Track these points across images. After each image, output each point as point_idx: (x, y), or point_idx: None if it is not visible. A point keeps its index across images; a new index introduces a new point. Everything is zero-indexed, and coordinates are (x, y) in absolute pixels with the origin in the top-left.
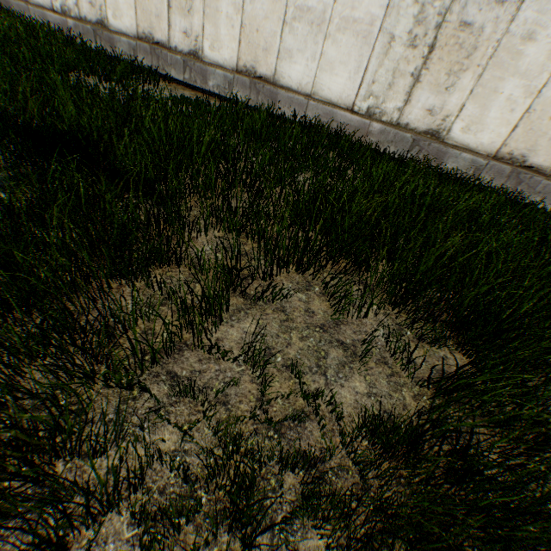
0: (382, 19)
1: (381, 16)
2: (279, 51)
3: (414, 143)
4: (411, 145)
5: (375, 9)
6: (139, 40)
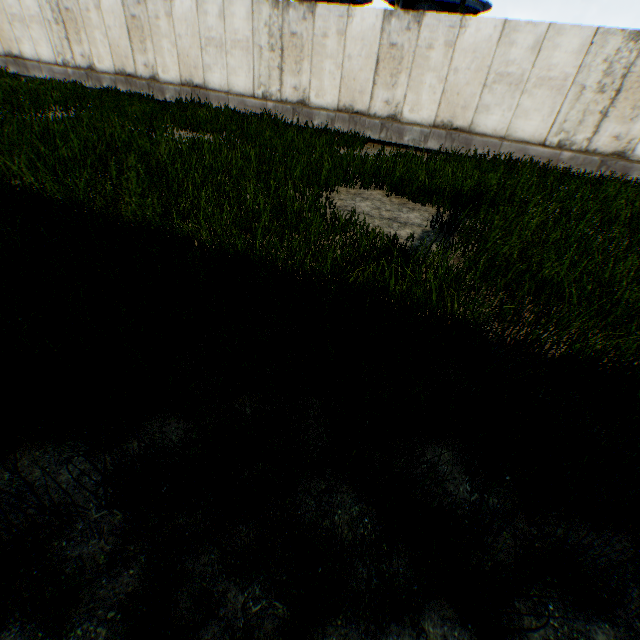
0: (574, 75)
1: (573, 74)
2: (477, 107)
3: (601, 163)
4: (598, 165)
5: (568, 69)
6: (338, 112)
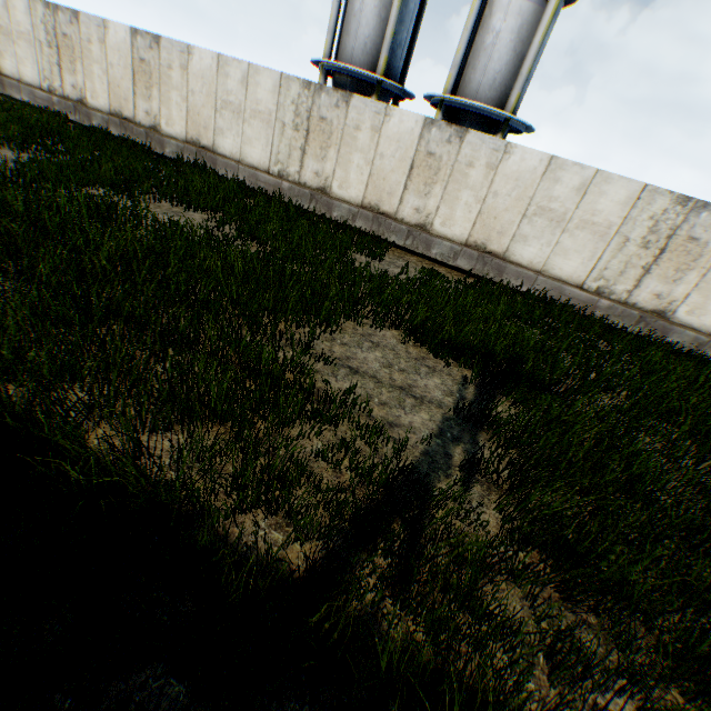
0: (618, 225)
1: (618, 223)
2: (514, 234)
3: (640, 319)
4: (637, 320)
5: (613, 217)
6: (362, 208)
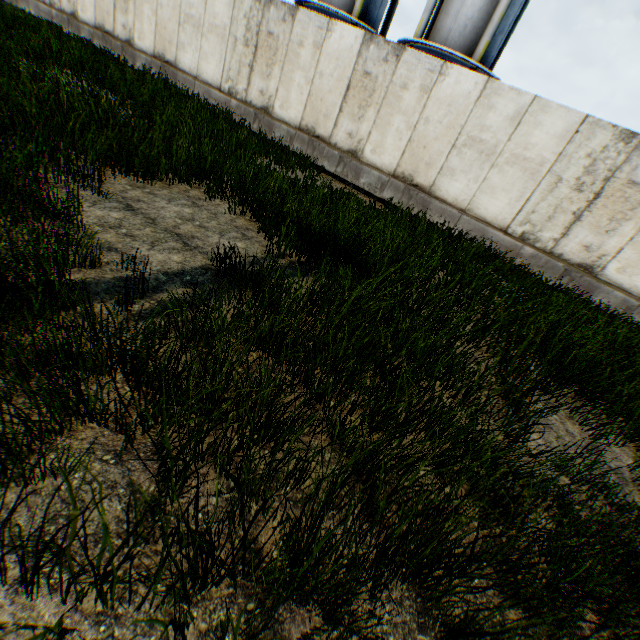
0: (552, 162)
1: (552, 160)
2: (442, 167)
3: (565, 272)
4: (562, 273)
5: (547, 153)
6: (300, 131)
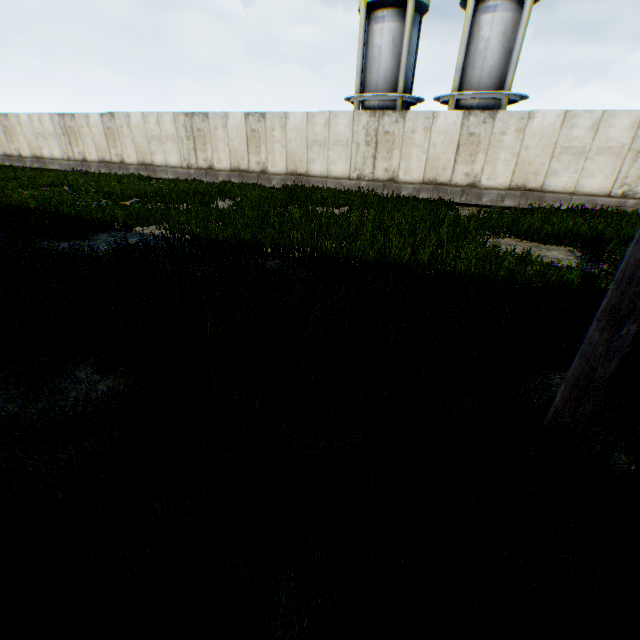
0: (628, 144)
1: (628, 143)
2: (546, 172)
3: None
4: None
5: (623, 140)
6: (423, 184)
